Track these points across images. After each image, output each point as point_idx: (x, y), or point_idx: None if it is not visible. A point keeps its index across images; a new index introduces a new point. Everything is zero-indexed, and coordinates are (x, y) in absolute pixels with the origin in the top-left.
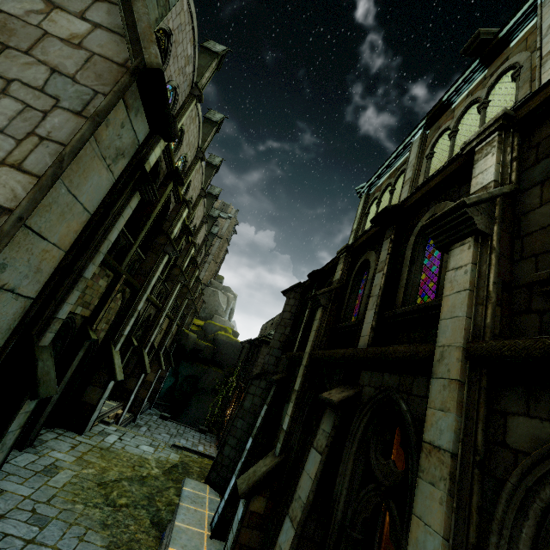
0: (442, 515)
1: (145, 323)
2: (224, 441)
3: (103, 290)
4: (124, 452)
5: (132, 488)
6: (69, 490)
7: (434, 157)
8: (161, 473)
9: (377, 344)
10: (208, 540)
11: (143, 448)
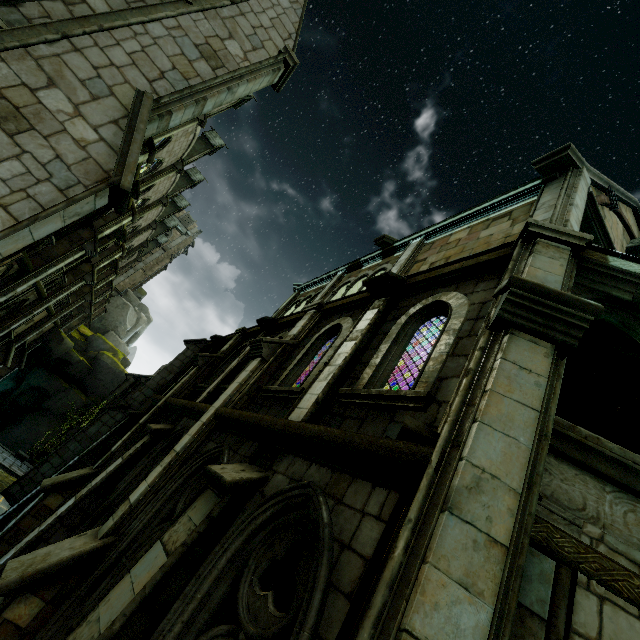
0: (155, 477)
1: (15, 306)
2: (47, 458)
3: None
4: None
5: None
6: None
7: (336, 296)
8: None
9: (206, 403)
10: None
11: None
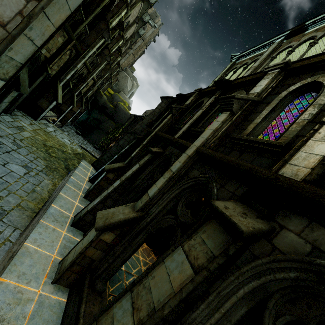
0: (161, 184)
1: (79, 77)
2: (105, 153)
3: (60, 44)
4: (56, 137)
5: (58, 152)
6: (29, 140)
7: (274, 61)
8: (72, 153)
9: (181, 138)
10: (87, 181)
11: (65, 140)
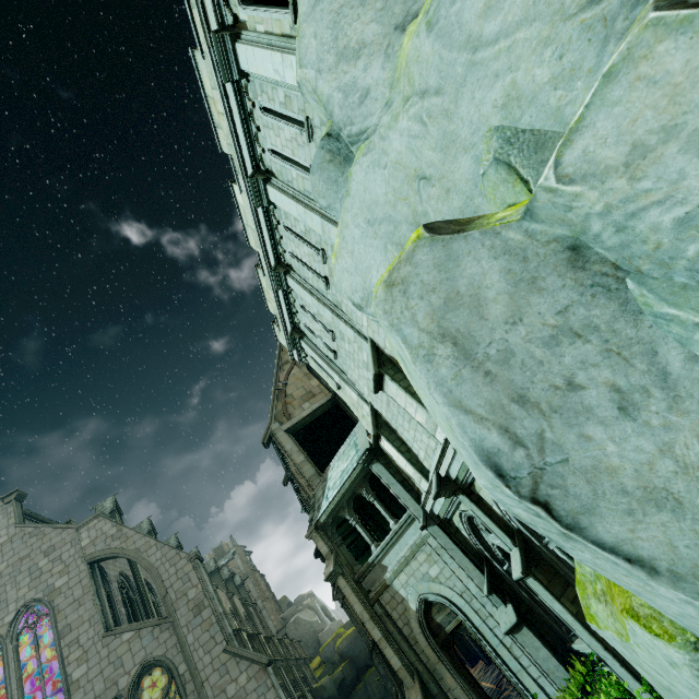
0: None
1: None
2: None
3: None
4: None
5: None
6: None
7: None
8: None
9: None
10: None
11: None
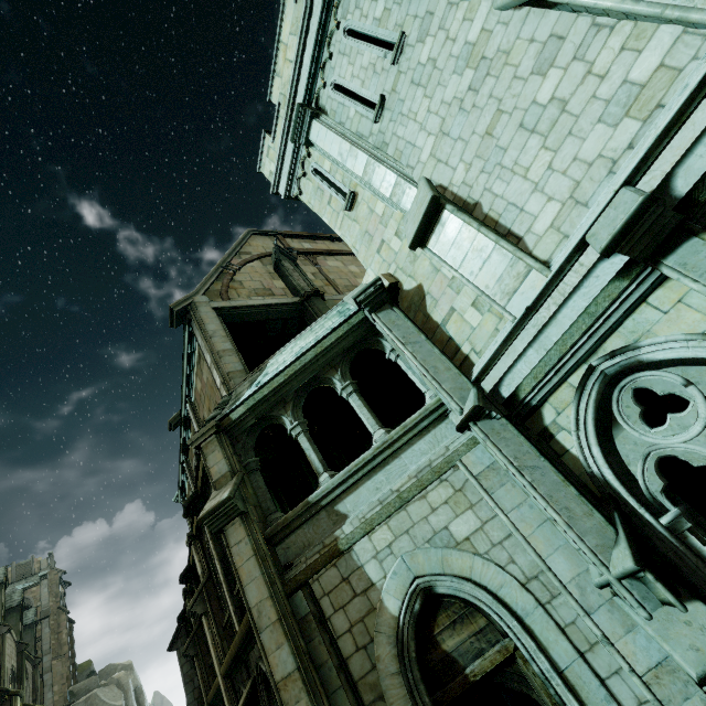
0: None
1: None
2: None
3: None
4: None
5: None
6: None
7: None
8: None
9: None
10: None
11: None
